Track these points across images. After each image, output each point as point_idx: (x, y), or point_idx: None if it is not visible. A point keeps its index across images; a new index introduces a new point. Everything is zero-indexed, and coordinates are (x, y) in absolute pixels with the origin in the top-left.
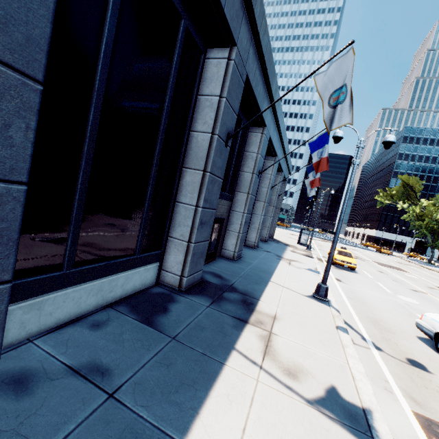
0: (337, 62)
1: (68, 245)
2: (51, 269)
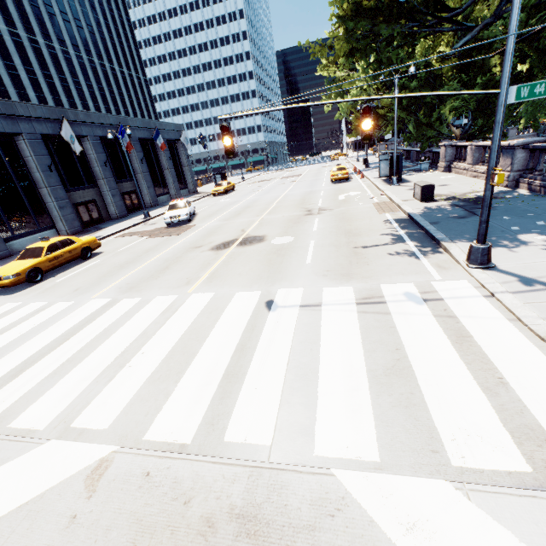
0: (64, 126)
1: (9, 228)
2: (9, 236)
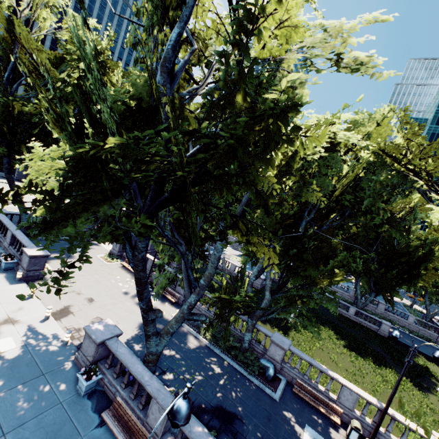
0: None
1: None
2: None
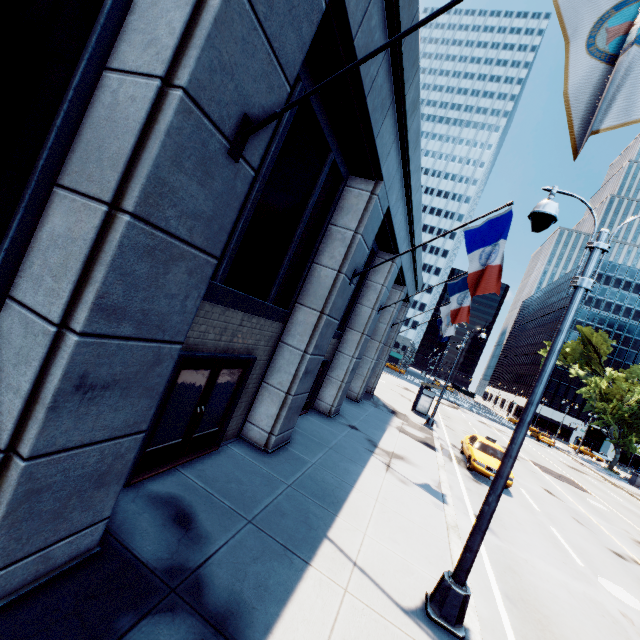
0: None
1: None
2: None
